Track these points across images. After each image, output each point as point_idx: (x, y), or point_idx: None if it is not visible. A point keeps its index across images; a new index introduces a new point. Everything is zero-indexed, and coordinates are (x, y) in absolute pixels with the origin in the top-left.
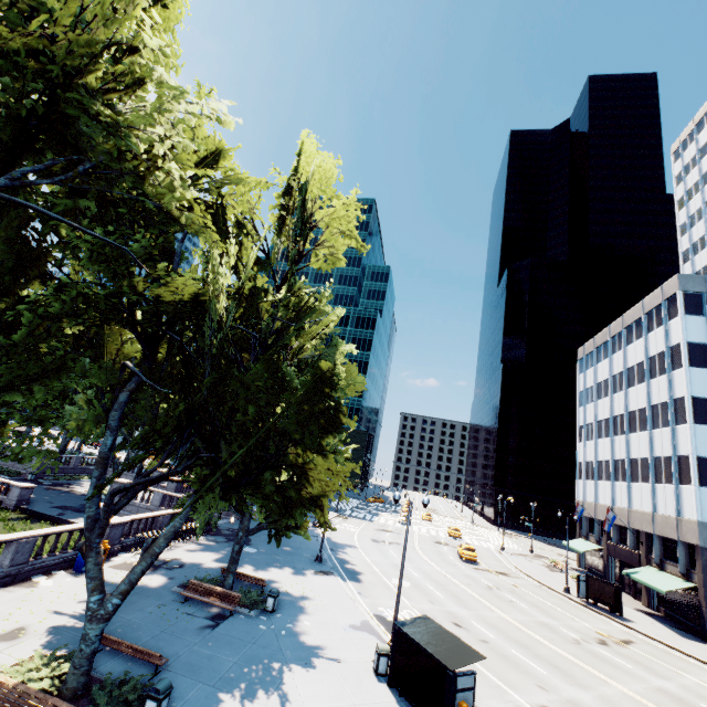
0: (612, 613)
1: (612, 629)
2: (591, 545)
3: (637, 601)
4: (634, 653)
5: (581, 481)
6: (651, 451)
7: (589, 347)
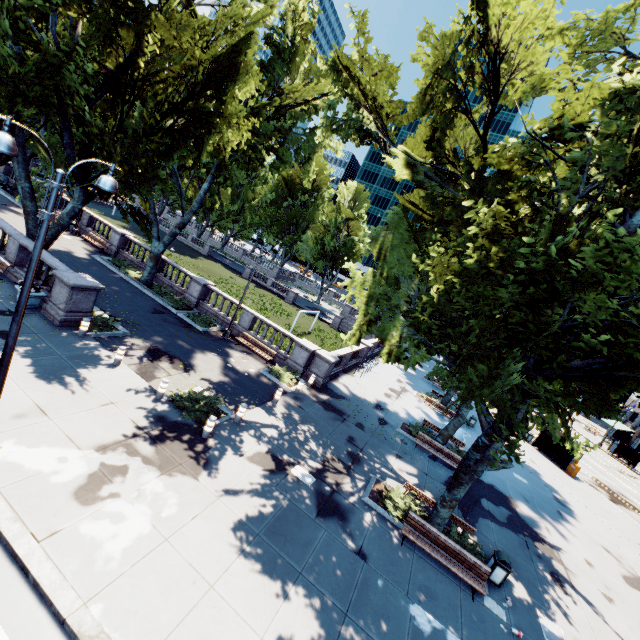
0: (627, 465)
1: (626, 470)
2: (626, 428)
3: None
4: (638, 482)
5: None
6: None
7: None
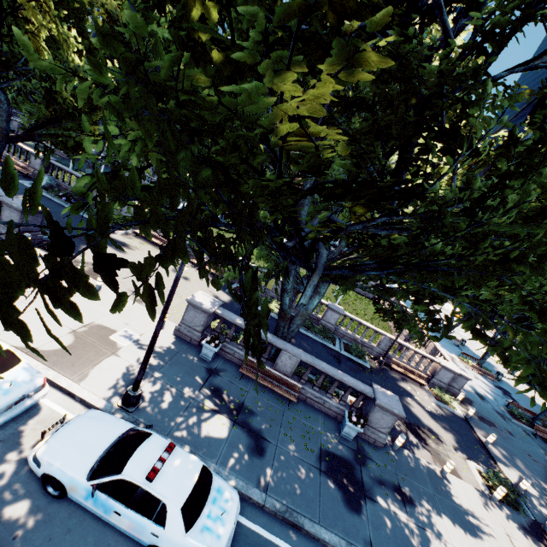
0: None
1: None
2: None
3: None
4: None
5: None
6: None
7: None
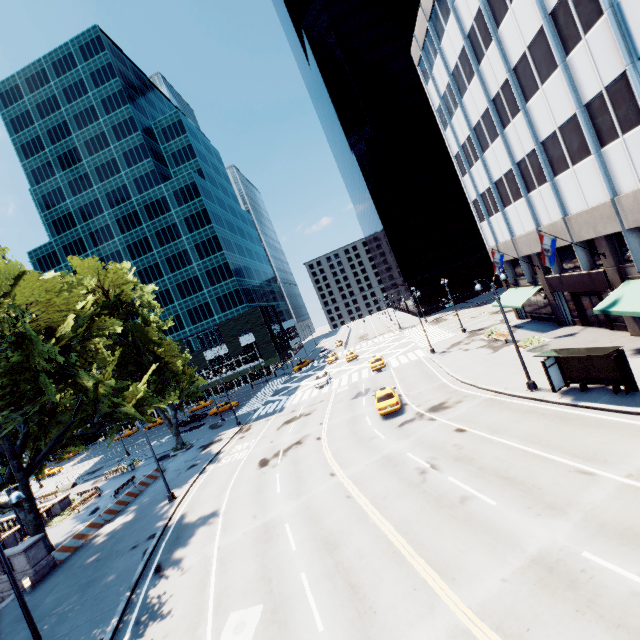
0: (621, 395)
1: None
2: (526, 291)
3: (619, 332)
4: None
5: (484, 222)
6: (576, 98)
7: (421, 29)
